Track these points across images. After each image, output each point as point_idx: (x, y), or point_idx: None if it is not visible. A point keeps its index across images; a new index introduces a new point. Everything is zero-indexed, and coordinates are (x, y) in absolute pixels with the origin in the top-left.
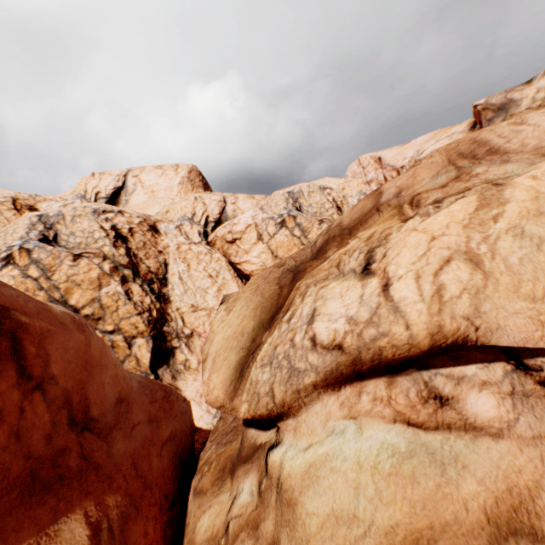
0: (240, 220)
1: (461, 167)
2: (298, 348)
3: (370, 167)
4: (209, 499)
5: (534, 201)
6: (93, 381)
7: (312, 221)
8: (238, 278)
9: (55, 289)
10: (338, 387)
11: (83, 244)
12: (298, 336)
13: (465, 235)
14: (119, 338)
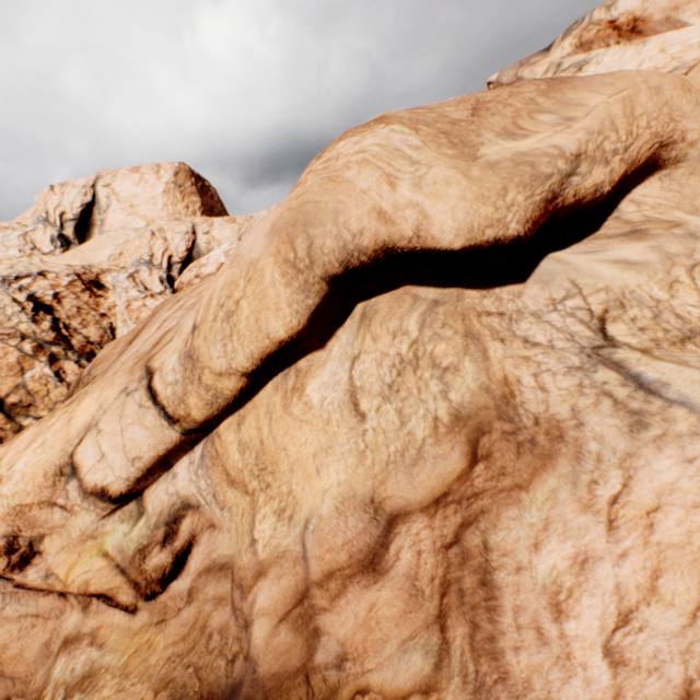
0: (210, 260)
1: None
2: None
3: None
4: None
5: None
6: None
7: None
8: None
9: None
10: None
11: None
12: None
13: None
14: None
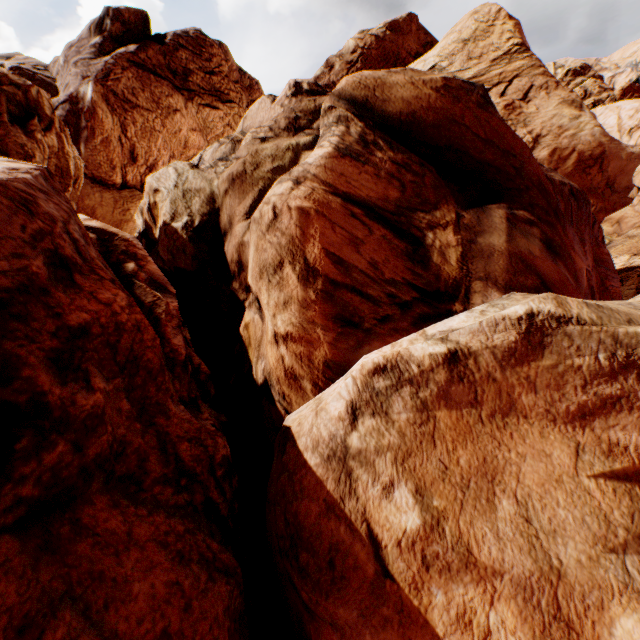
0: None
1: None
2: None
3: None
4: None
5: None
6: (619, 178)
7: None
8: None
9: None
10: None
11: None
12: None
13: None
14: None
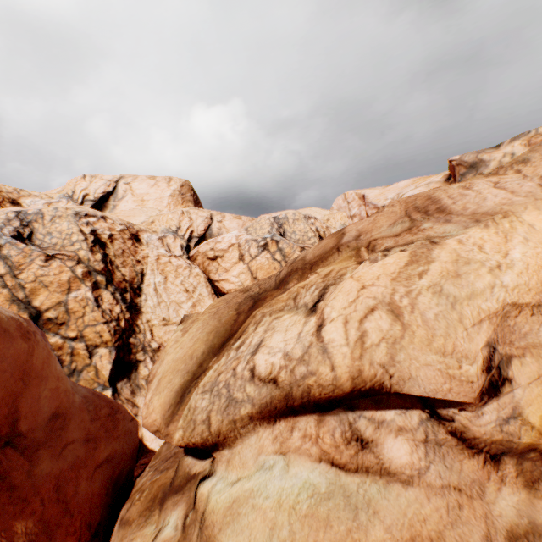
0: (224, 239)
1: (415, 220)
2: (238, 378)
3: (355, 203)
4: (133, 531)
5: (454, 263)
6: (28, 393)
7: (294, 248)
8: (215, 295)
9: (20, 289)
10: (273, 420)
11: (58, 245)
12: (240, 366)
13: (391, 287)
14: (81, 346)
